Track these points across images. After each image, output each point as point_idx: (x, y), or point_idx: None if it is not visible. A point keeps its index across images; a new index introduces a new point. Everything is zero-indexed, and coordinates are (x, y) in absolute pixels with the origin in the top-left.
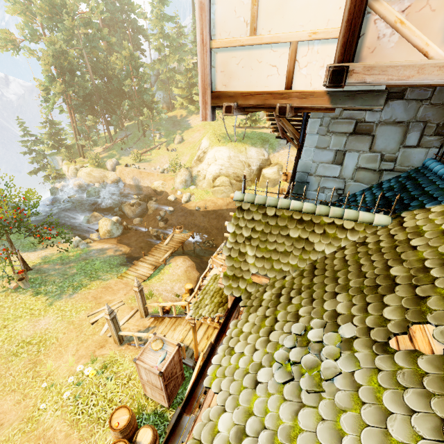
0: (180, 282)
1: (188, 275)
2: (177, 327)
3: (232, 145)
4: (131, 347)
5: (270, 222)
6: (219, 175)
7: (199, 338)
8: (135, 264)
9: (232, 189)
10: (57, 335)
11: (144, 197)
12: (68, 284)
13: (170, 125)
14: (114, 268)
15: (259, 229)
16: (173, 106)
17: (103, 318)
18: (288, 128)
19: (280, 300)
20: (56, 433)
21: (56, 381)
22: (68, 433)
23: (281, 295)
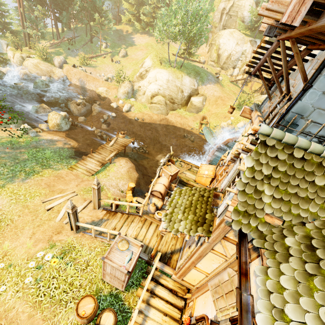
0: (123, 179)
1: (129, 174)
2: (129, 223)
3: (171, 70)
4: (87, 236)
5: (295, 164)
6: (157, 94)
7: (150, 235)
8: (84, 159)
9: (166, 108)
10: (12, 217)
11: (89, 99)
12: (20, 168)
13: (116, 38)
14: (64, 160)
15: (281, 169)
16: (119, 20)
17: (58, 205)
18: (284, 65)
19: (318, 255)
20: (18, 314)
21: (14, 262)
22: (31, 314)
23: (315, 249)
